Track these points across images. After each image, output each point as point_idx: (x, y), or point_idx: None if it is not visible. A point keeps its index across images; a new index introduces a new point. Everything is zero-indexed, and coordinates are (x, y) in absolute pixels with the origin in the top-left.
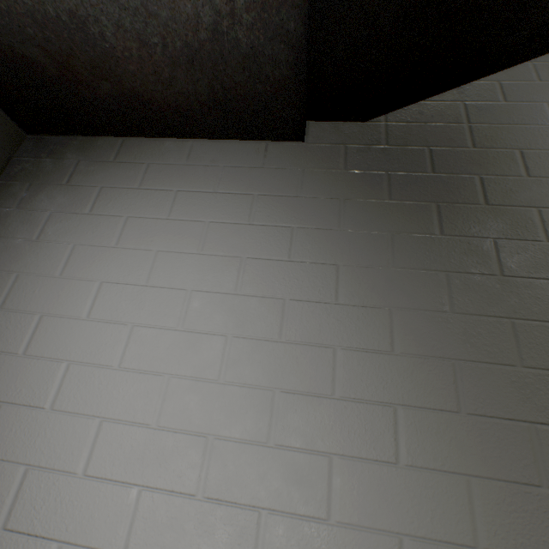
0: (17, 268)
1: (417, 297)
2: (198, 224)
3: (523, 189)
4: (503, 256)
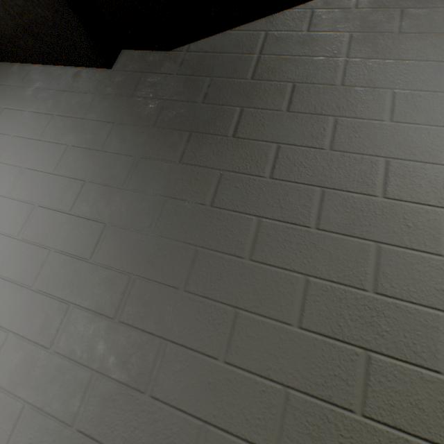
0: None
1: (131, 216)
2: (6, 137)
3: (276, 123)
4: (222, 188)
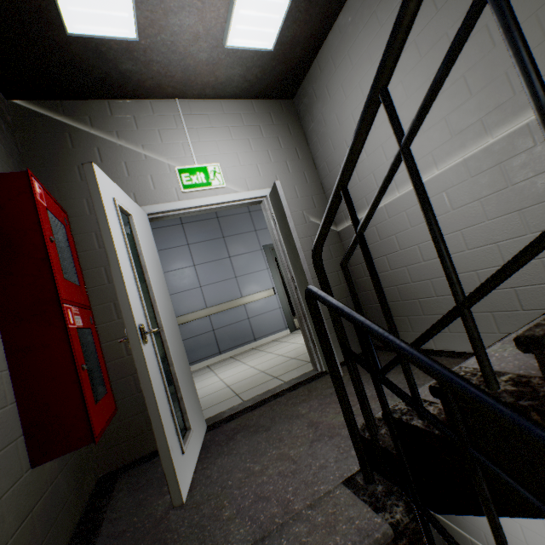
0: (328, 138)
1: None
2: (363, 55)
3: None
4: None
